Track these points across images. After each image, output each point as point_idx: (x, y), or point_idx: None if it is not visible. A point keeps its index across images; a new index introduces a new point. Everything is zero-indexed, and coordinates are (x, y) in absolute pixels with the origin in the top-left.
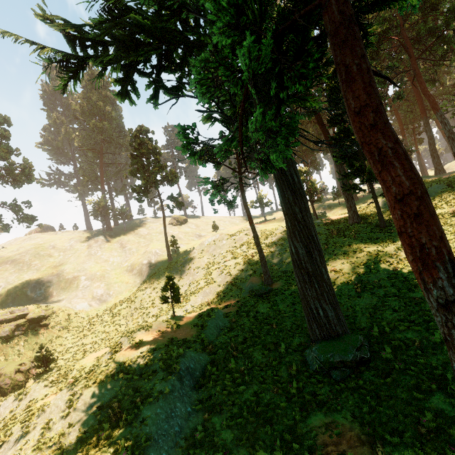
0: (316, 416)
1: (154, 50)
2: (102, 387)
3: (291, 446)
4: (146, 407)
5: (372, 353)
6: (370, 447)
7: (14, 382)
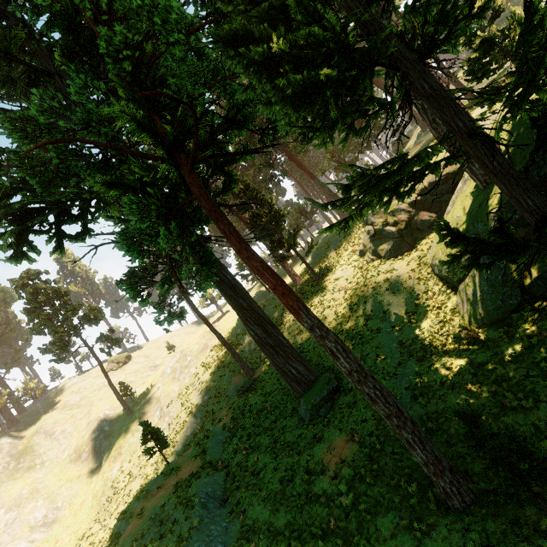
0: (319, 449)
1: (50, 211)
2: None
3: (310, 481)
4: None
5: (339, 381)
6: (352, 440)
7: None
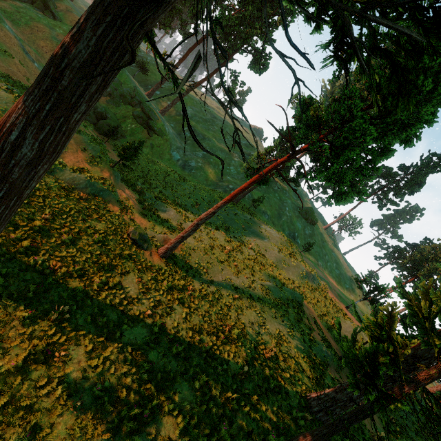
0: None
1: None
2: (11, 101)
3: None
4: None
5: None
6: None
7: (101, 126)
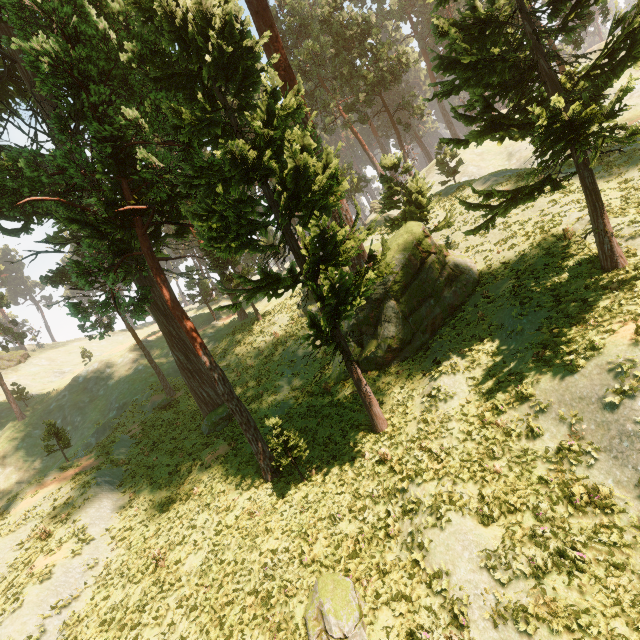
0: (206, 452)
1: None
2: (12, 534)
3: (192, 471)
4: (74, 514)
5: None
6: (229, 446)
7: None
